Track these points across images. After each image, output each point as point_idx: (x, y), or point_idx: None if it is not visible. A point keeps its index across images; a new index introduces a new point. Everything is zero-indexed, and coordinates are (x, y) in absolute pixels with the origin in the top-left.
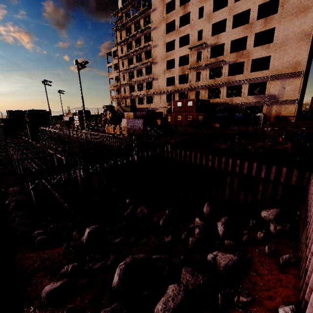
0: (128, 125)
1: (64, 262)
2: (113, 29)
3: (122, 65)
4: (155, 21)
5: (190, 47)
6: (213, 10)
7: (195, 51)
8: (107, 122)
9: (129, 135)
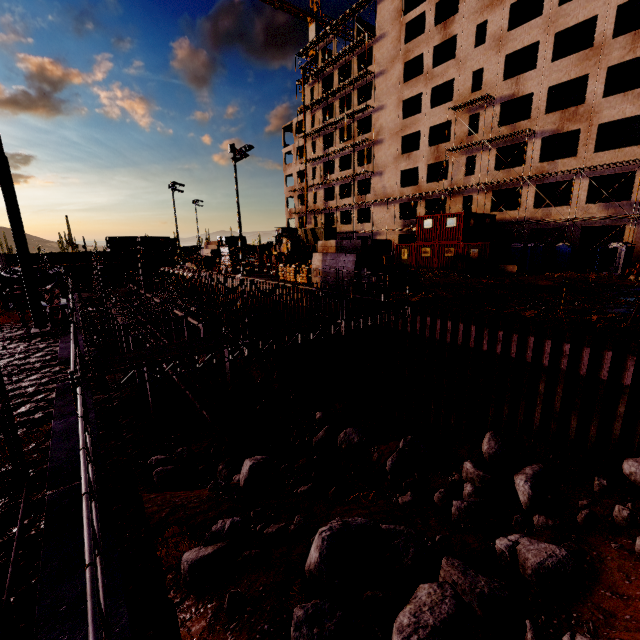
0: (325, 266)
1: (211, 515)
2: (298, 81)
3: (312, 149)
4: (381, 60)
5: (455, 106)
6: (508, 27)
7: (465, 114)
8: (282, 260)
9: (325, 285)
